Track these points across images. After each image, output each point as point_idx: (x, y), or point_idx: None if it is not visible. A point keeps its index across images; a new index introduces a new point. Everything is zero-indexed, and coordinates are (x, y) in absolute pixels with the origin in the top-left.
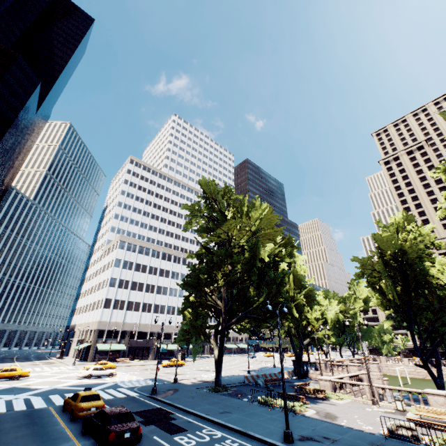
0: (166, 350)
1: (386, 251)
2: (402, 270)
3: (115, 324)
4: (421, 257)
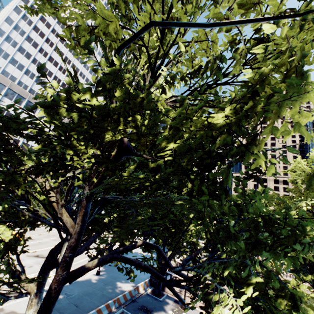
0: None
1: None
2: None
3: None
4: None
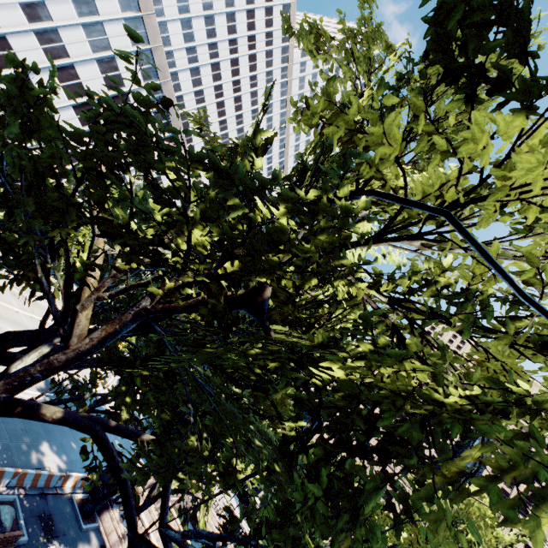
0: None
1: None
2: None
3: None
4: None
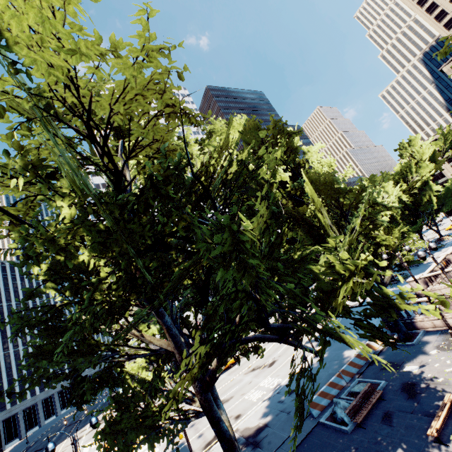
0: None
1: None
2: None
3: None
4: None
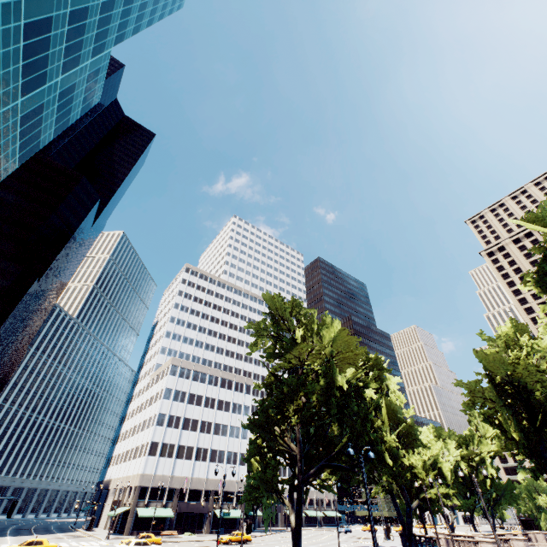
0: (228, 513)
1: (496, 373)
2: (522, 397)
3: (161, 478)
4: (542, 380)
